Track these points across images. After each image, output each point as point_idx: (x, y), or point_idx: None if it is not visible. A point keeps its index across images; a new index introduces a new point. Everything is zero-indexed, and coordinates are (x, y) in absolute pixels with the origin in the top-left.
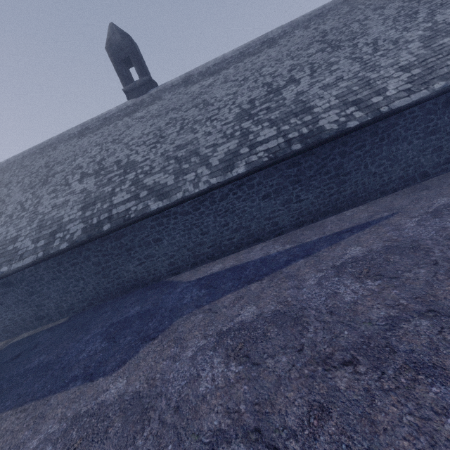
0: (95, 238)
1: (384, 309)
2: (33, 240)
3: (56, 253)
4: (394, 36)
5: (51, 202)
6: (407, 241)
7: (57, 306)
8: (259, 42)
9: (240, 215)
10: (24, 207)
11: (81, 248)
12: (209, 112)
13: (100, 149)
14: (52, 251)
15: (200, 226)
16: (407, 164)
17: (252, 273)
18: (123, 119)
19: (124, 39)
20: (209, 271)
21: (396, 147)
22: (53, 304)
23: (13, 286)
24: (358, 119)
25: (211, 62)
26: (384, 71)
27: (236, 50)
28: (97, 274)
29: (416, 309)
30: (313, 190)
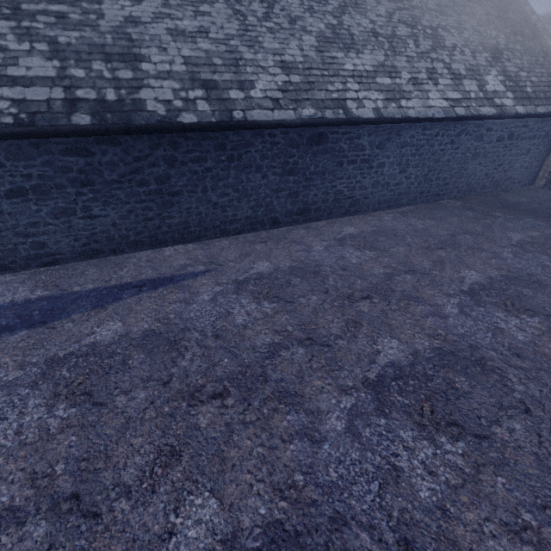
0: None
1: (18, 487)
2: None
3: None
4: (295, 11)
5: None
6: (177, 327)
7: None
8: None
9: None
10: None
11: None
12: None
13: None
14: None
15: None
16: (258, 202)
17: None
18: None
19: None
20: None
21: (248, 176)
22: None
23: None
24: (200, 114)
25: None
26: (263, 56)
27: None
28: None
29: (61, 489)
30: (118, 204)
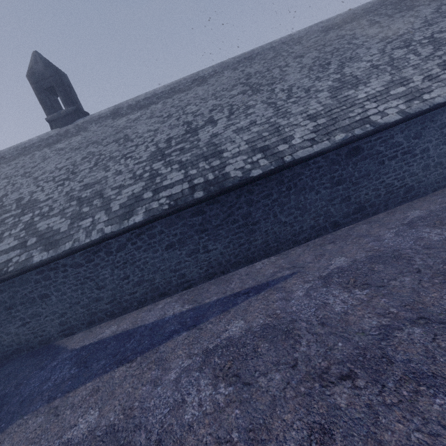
0: None
1: None
2: None
3: None
4: (307, 85)
5: None
6: (286, 320)
7: None
8: (190, 79)
9: (141, 267)
10: None
11: None
12: (127, 148)
13: (7, 183)
14: None
15: (96, 280)
16: (317, 213)
17: (132, 346)
18: (42, 149)
19: (48, 68)
20: (99, 336)
21: (304, 196)
22: None
23: None
24: (263, 167)
25: (142, 96)
26: (293, 118)
27: (167, 85)
28: None
29: None
30: (222, 239)
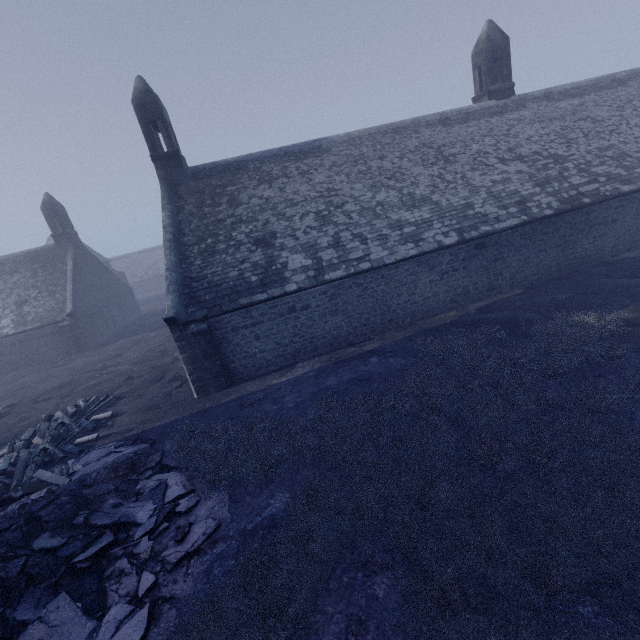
0: (578, 208)
1: None
2: (497, 207)
3: (543, 218)
4: None
5: (485, 178)
6: None
7: (512, 277)
8: (608, 79)
9: None
10: (447, 179)
11: (557, 218)
12: (606, 126)
13: (495, 140)
14: (538, 215)
15: None
16: None
17: None
18: (492, 117)
19: (504, 39)
20: None
21: None
22: (509, 275)
23: (484, 249)
24: None
25: (569, 85)
26: None
27: (589, 81)
28: (558, 247)
29: None
30: None
